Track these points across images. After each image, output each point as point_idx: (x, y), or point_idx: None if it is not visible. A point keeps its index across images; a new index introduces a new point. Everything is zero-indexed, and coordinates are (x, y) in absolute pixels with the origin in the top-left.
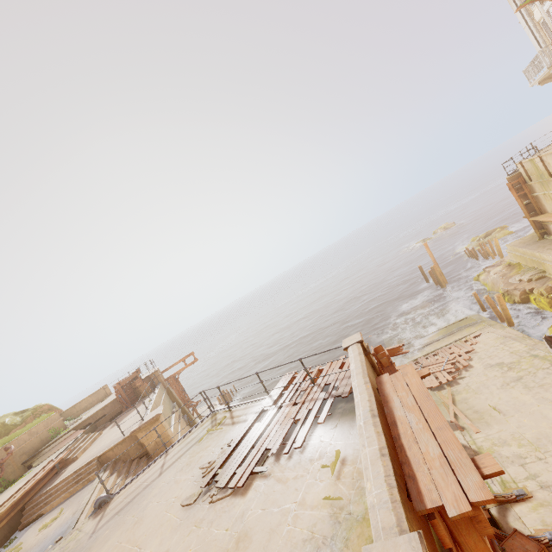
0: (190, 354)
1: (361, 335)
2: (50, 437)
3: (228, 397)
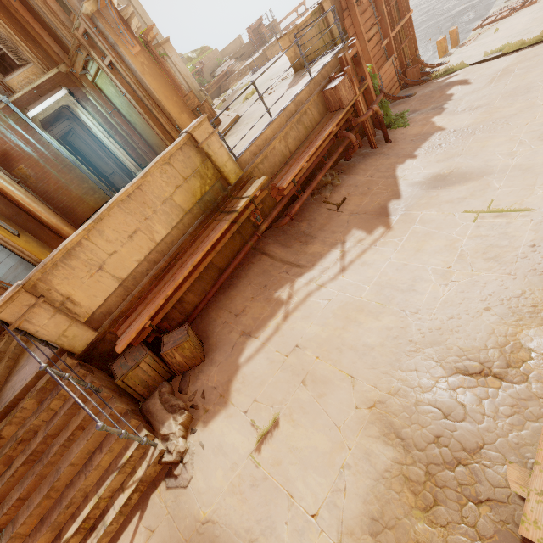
0: (301, 4)
1: None
2: (217, 64)
3: None
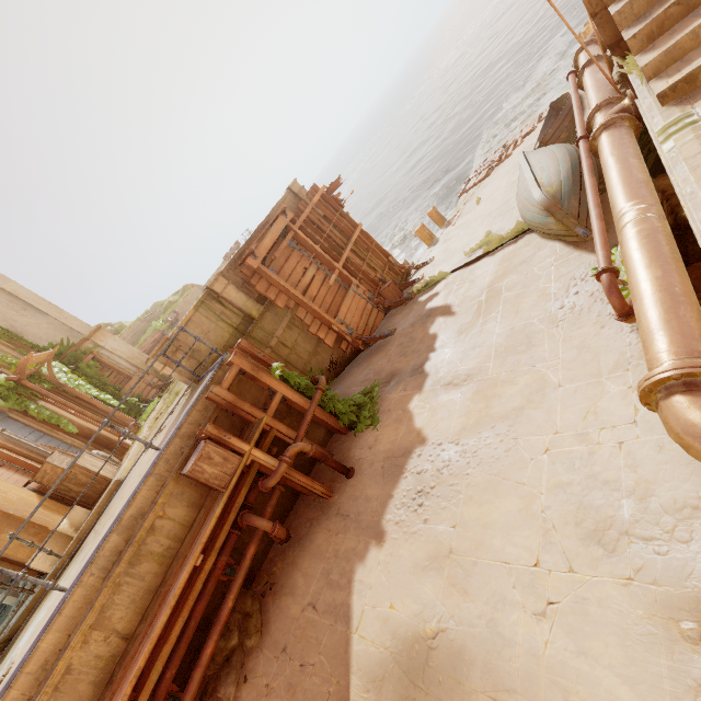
0: None
1: (293, 182)
2: None
3: None
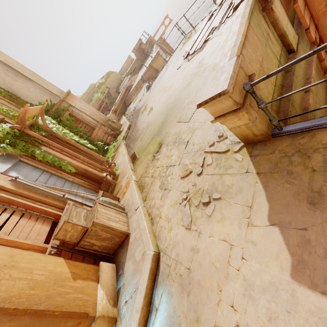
0: (166, 18)
1: None
2: (119, 82)
3: None
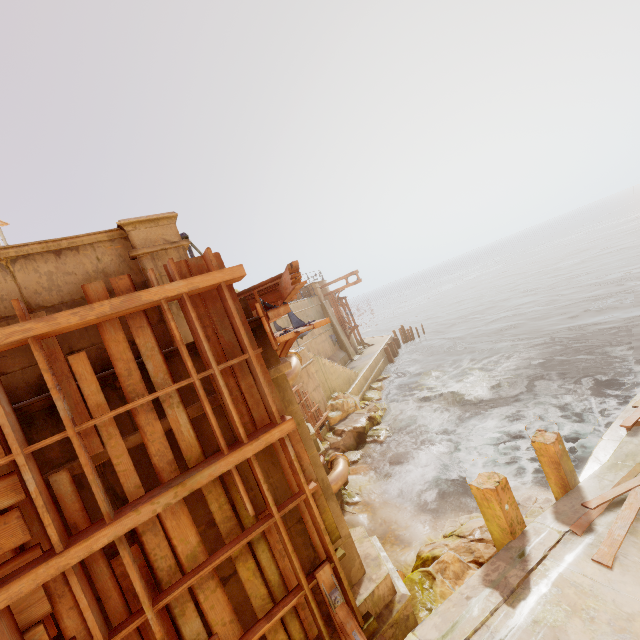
0: (352, 273)
1: (150, 216)
2: None
3: (408, 335)
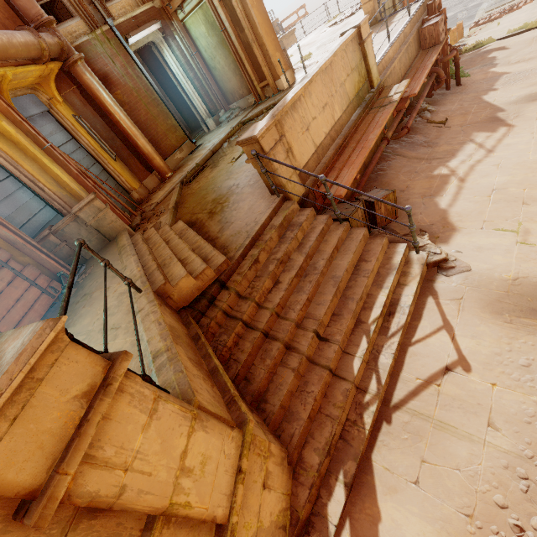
0: (302, 7)
1: None
2: None
3: None
